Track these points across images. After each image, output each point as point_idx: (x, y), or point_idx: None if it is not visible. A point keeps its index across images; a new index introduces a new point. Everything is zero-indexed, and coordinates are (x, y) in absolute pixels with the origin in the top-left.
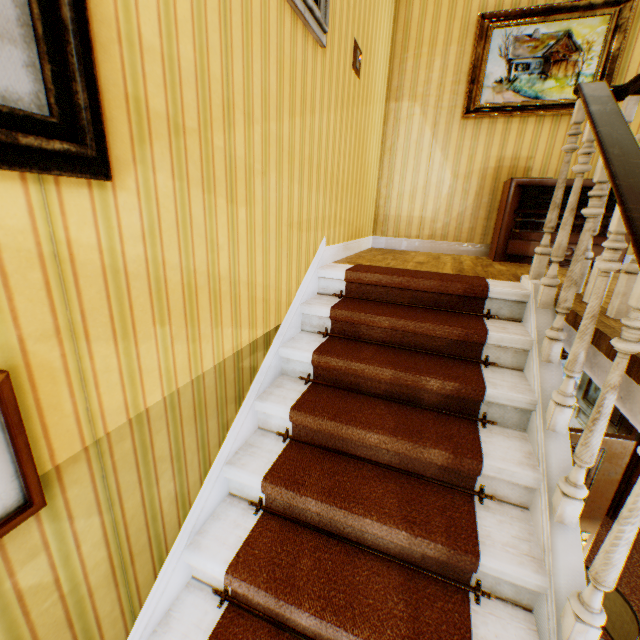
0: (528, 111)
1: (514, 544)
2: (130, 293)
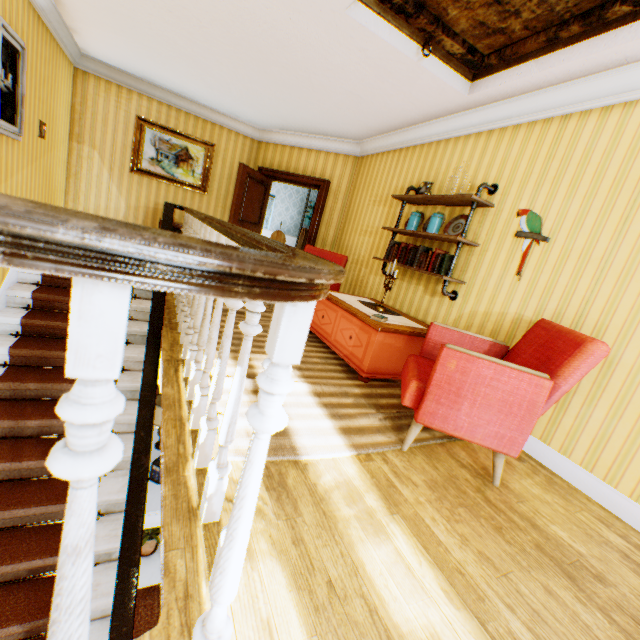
0: (171, 182)
1: (133, 380)
2: None
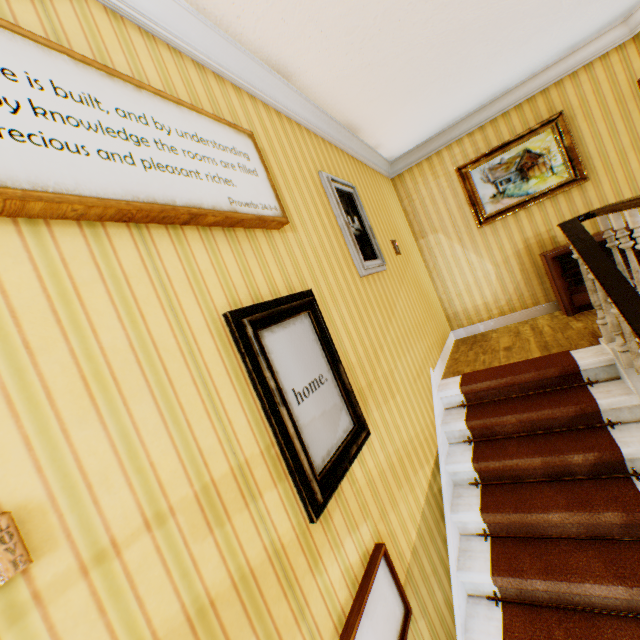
0: (527, 204)
1: None
2: (387, 480)
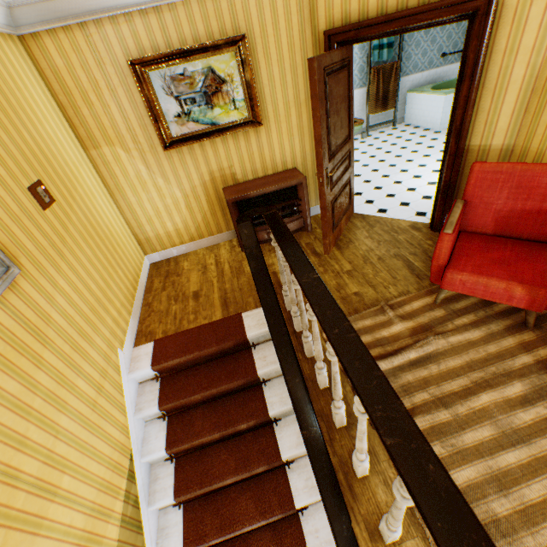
0: (213, 136)
1: (307, 484)
2: None
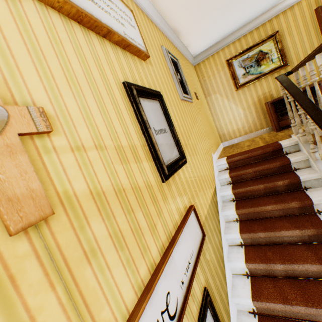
0: (259, 78)
1: None
2: (194, 185)
